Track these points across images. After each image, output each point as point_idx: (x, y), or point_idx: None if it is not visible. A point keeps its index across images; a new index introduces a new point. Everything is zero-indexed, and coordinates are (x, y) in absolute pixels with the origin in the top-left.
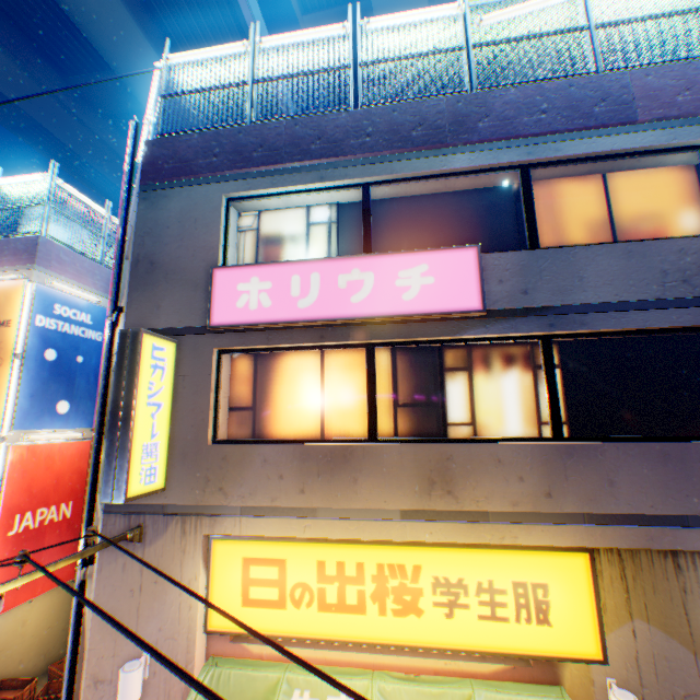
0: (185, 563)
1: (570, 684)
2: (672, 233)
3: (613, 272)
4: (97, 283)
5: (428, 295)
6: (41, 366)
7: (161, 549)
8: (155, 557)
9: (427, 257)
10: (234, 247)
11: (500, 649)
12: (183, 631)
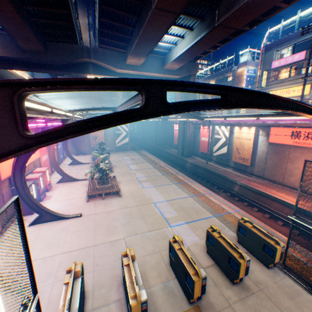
0: None
1: (304, 98)
2: None
3: None
4: (253, 66)
5: (297, 59)
6: (246, 81)
7: None
8: None
9: (298, 54)
10: (275, 57)
11: (297, 96)
12: None
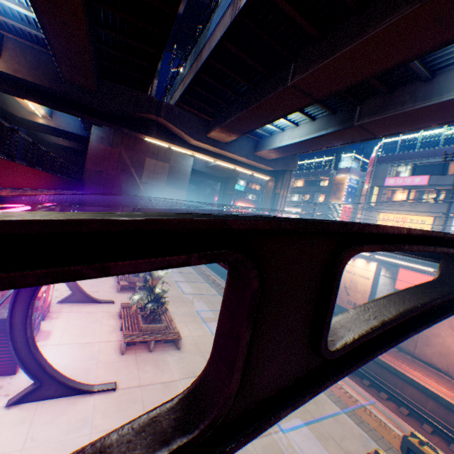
0: (374, 215)
1: None
2: None
3: (451, 180)
4: (357, 175)
5: (418, 182)
6: (347, 192)
7: (371, 213)
8: (371, 214)
9: (419, 177)
10: (389, 173)
11: (416, 227)
12: (373, 222)
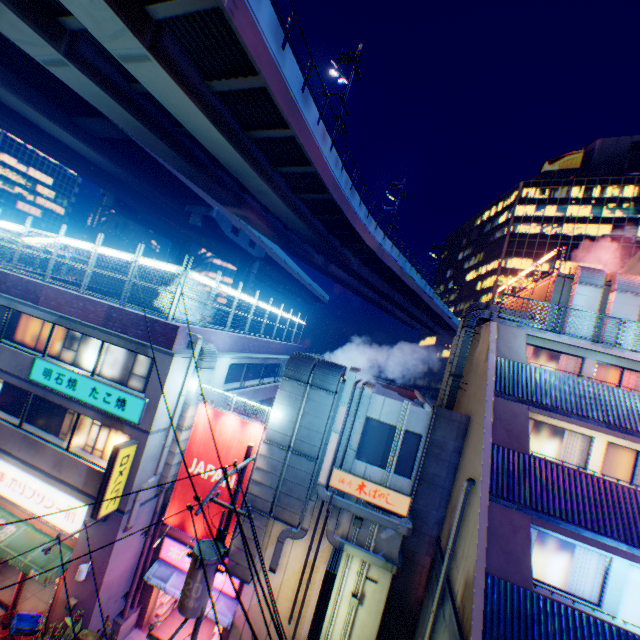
0: None
1: None
2: (53, 348)
3: (9, 358)
4: None
5: None
6: None
7: None
8: None
9: None
10: None
11: None
12: None
